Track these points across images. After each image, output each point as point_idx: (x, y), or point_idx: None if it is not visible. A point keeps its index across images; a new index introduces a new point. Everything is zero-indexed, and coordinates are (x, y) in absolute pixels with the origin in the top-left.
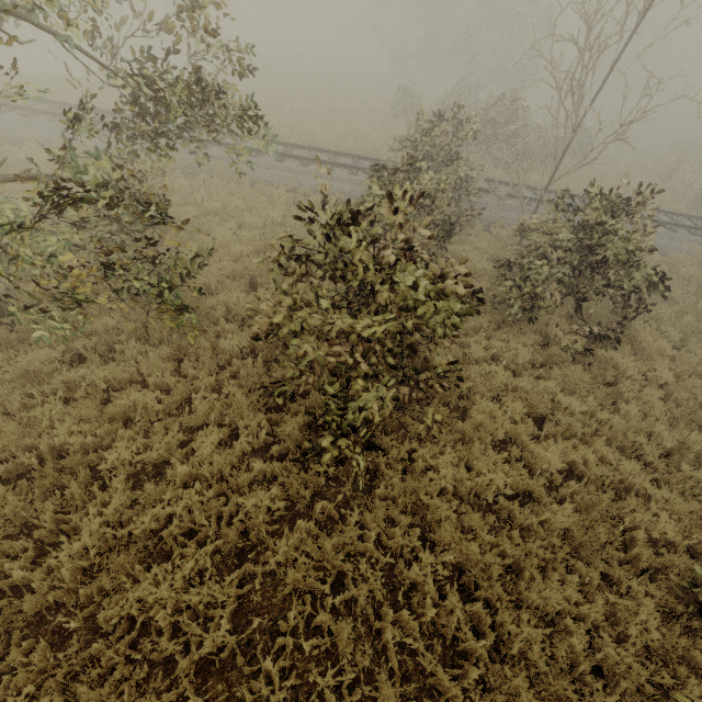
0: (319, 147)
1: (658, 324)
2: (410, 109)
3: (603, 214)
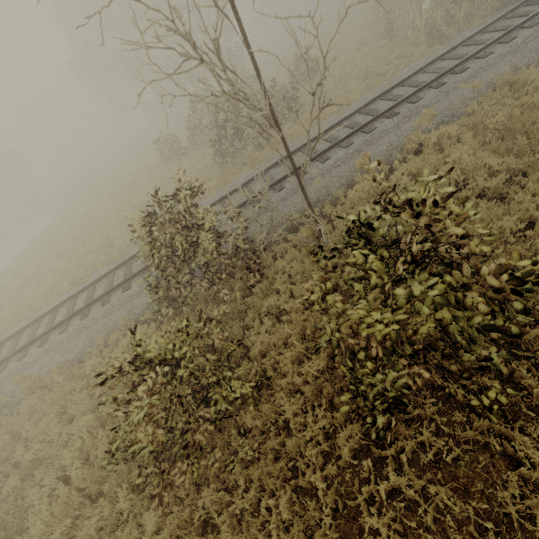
0: (112, 267)
1: (536, 229)
2: (172, 150)
3: (387, 251)
